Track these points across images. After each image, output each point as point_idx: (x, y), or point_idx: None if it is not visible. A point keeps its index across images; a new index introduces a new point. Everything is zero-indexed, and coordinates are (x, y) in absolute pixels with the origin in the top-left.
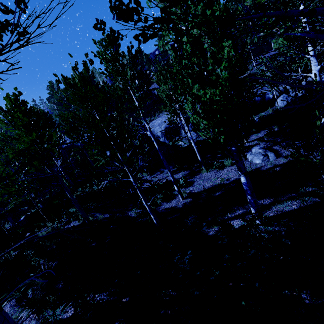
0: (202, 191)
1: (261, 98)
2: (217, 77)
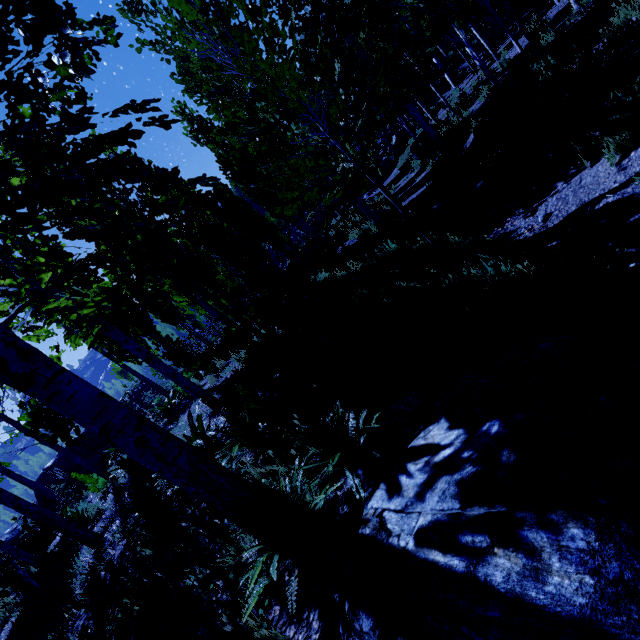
0: None
1: None
2: None
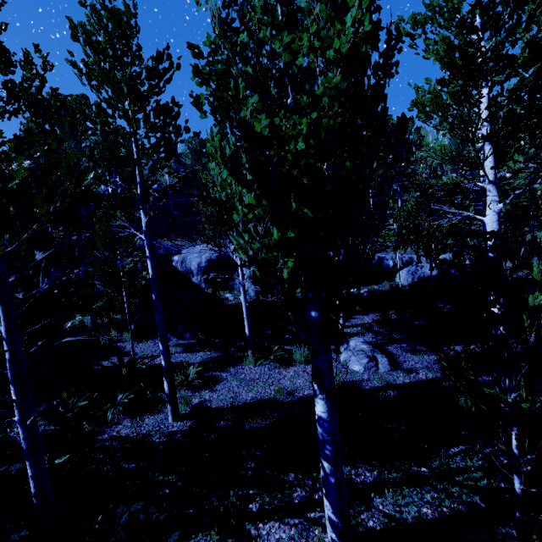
0: (228, 408)
1: (377, 262)
2: (313, 100)
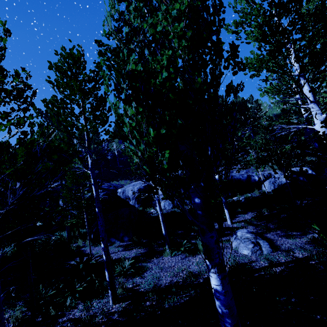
0: (151, 290)
1: (247, 178)
2: (172, 52)
